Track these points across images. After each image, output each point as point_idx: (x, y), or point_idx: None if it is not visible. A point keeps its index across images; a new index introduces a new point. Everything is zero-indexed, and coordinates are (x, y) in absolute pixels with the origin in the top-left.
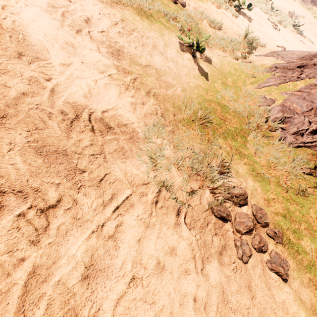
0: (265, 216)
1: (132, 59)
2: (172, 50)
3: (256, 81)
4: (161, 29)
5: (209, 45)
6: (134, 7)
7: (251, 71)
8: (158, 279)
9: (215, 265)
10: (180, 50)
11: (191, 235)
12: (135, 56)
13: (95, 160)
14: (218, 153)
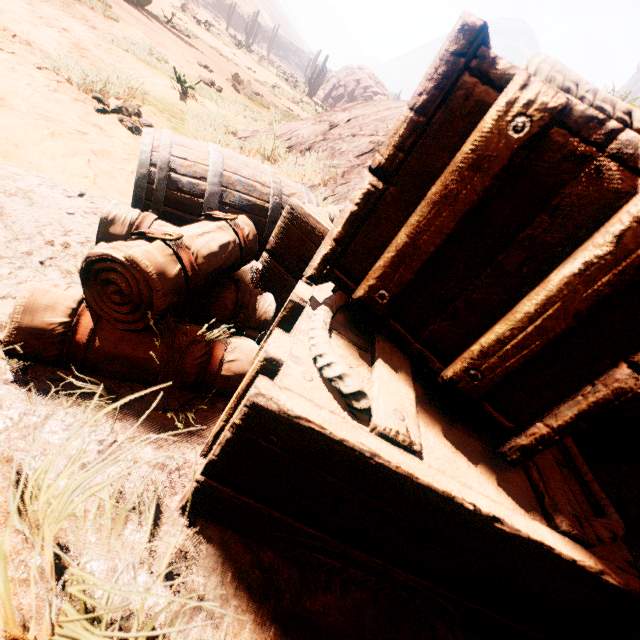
0: (149, 122)
1: (97, 56)
2: (158, 81)
3: (248, 125)
4: (159, 74)
5: (220, 106)
6: (137, 56)
7: (253, 124)
8: (7, 70)
9: (66, 97)
10: (171, 87)
11: (56, 82)
12: (103, 58)
13: (2, 38)
14: (141, 107)
